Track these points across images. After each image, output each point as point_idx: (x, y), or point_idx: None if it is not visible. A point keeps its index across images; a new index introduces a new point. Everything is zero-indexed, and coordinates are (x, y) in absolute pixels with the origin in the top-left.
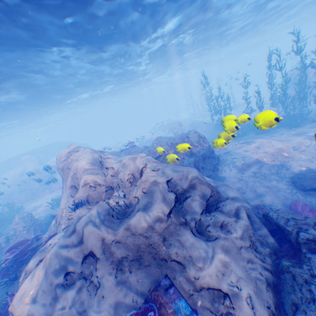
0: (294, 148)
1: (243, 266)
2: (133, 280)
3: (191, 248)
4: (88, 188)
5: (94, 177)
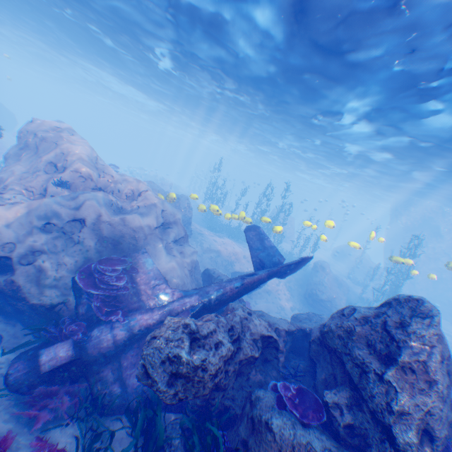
0: (243, 256)
1: (181, 272)
2: (104, 253)
3: (159, 251)
4: (77, 176)
5: (91, 171)
